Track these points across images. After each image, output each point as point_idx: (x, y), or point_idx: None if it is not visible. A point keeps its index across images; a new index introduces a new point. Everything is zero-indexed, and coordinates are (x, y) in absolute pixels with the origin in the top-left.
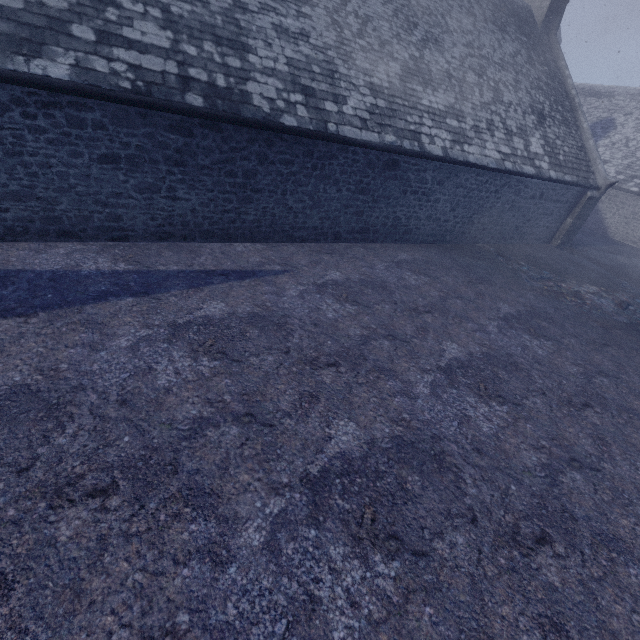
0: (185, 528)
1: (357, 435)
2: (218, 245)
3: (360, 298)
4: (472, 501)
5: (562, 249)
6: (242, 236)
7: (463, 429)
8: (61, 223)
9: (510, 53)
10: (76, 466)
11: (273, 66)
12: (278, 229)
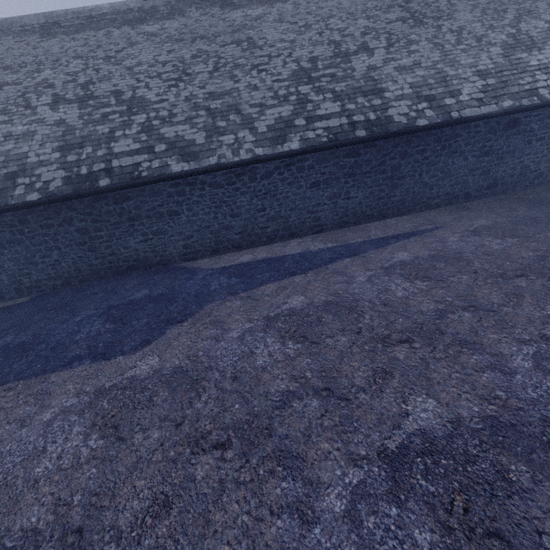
0: (469, 357)
1: None
2: (377, 223)
3: (516, 233)
4: None
5: None
6: (391, 213)
7: None
8: (291, 229)
9: None
10: (383, 331)
11: (401, 93)
12: (417, 202)
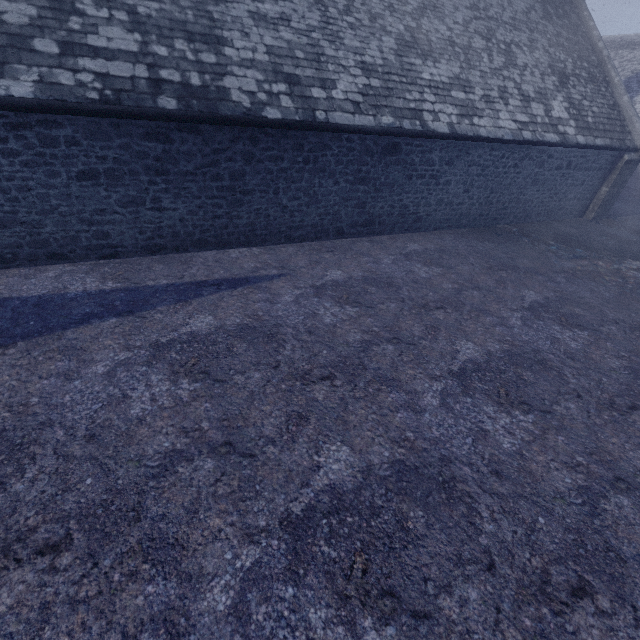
0: (141, 590)
1: (350, 462)
2: (212, 253)
3: (362, 298)
4: (489, 541)
5: (598, 222)
6: (237, 241)
7: (479, 447)
8: (49, 246)
9: (522, 10)
10: (30, 517)
11: (252, 57)
12: (274, 230)
